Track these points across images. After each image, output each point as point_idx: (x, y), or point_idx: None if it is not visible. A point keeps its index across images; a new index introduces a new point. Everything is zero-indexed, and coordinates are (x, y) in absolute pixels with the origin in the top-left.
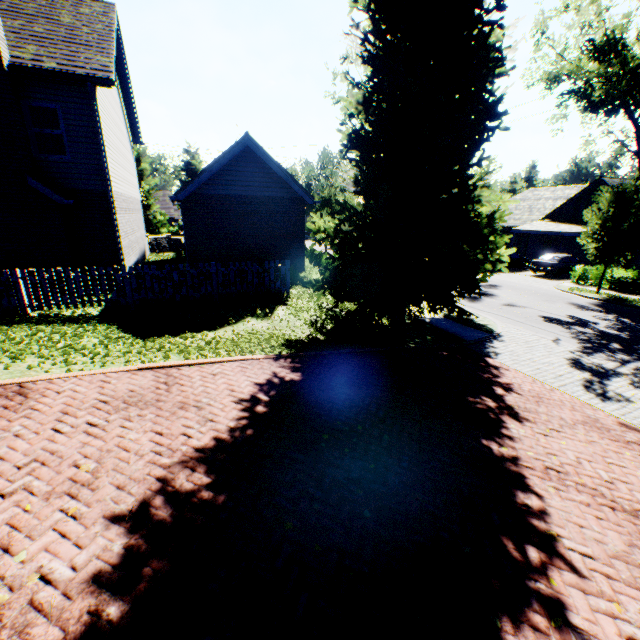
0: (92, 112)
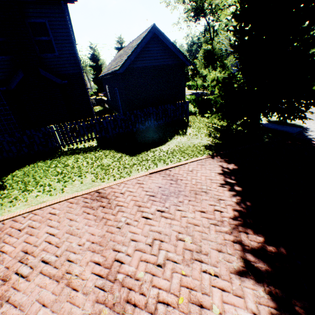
0: (65, 22)
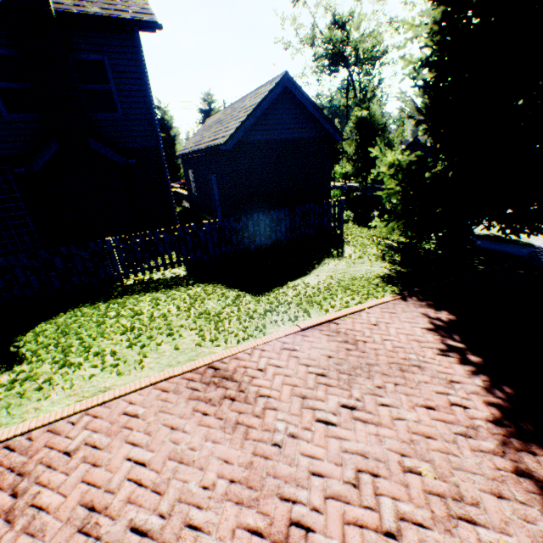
0: (138, 62)
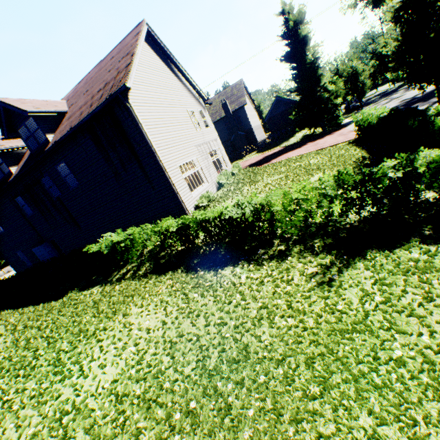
0: (244, 112)
